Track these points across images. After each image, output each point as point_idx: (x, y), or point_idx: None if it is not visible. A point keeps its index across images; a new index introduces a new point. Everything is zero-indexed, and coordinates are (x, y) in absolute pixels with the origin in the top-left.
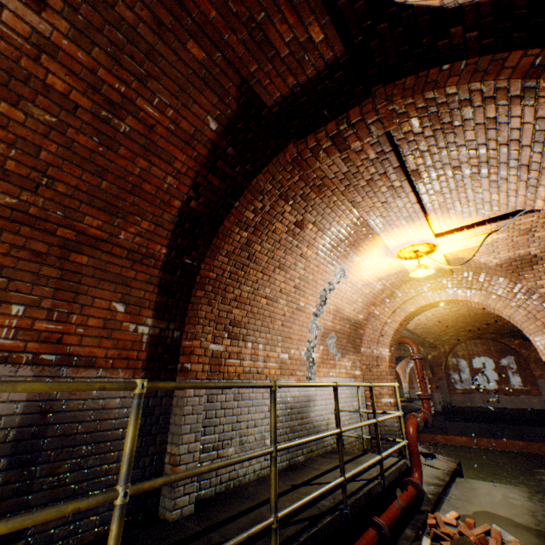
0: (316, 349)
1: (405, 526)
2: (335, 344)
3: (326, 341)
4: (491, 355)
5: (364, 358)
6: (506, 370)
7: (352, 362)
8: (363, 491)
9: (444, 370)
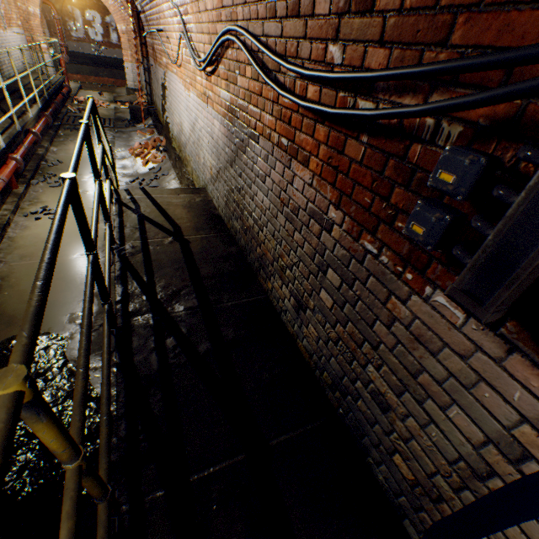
0: (3, 8)
1: (68, 100)
2: (8, 2)
3: (5, 1)
4: (100, 12)
5: (22, 12)
6: (110, 27)
7: (16, 16)
8: (59, 82)
9: (62, 16)
